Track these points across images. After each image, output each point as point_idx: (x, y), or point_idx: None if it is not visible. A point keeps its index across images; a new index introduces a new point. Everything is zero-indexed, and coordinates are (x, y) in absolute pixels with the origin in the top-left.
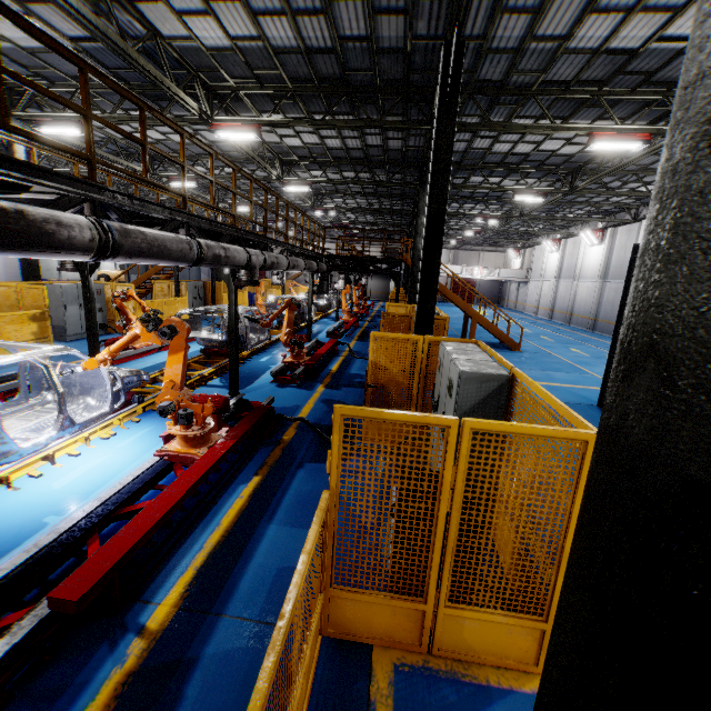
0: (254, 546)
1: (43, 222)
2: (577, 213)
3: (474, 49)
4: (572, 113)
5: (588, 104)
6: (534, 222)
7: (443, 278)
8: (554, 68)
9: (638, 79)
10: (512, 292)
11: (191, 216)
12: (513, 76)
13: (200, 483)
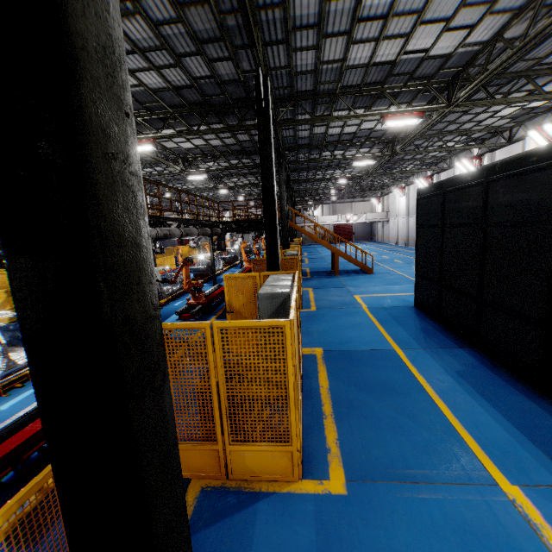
0: None
1: None
2: (410, 167)
3: (287, 73)
4: (372, 104)
5: (380, 97)
6: (383, 177)
7: (327, 225)
8: (346, 78)
9: (405, 77)
10: (379, 230)
11: None
12: (320, 86)
13: None
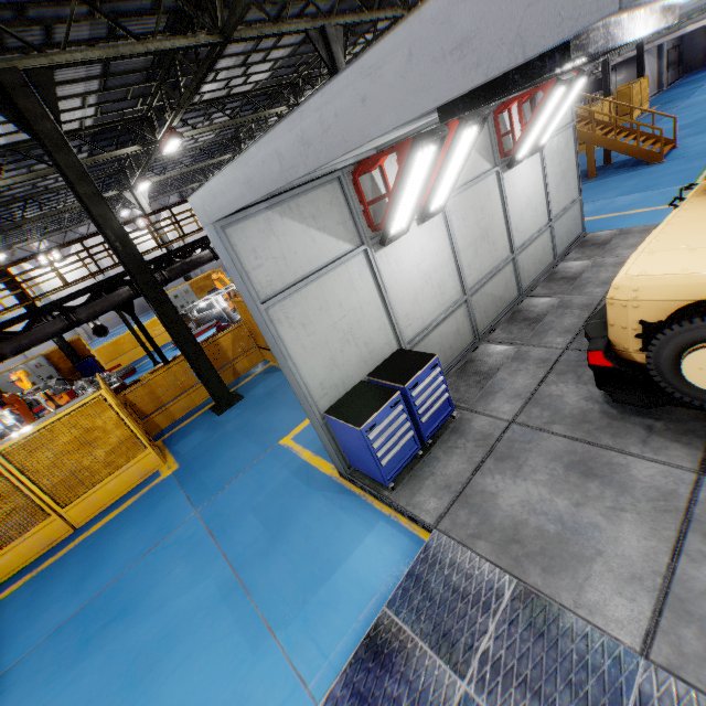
0: None
1: (197, 260)
2: None
3: None
4: None
5: None
6: None
7: None
8: None
9: None
10: None
11: None
12: None
13: None
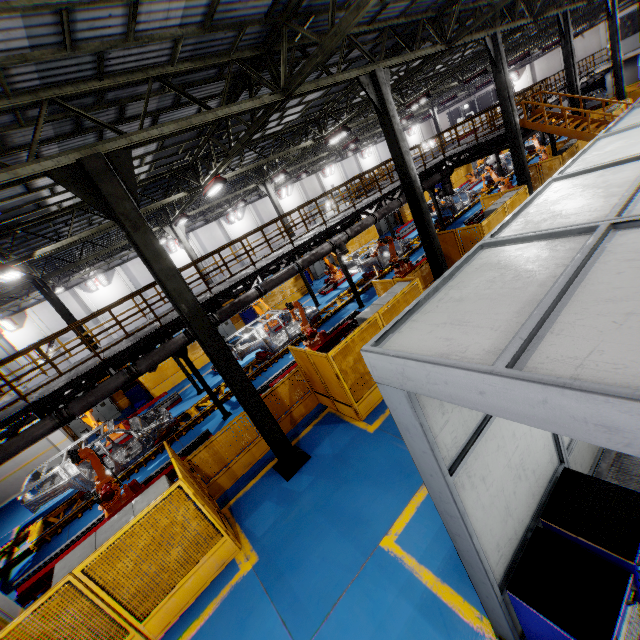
0: None
1: (244, 300)
2: None
3: (422, 0)
4: None
5: None
6: None
7: None
8: None
9: None
10: None
11: (298, 246)
12: None
13: None
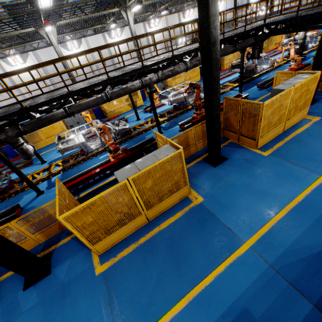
0: (103, 190)
1: (50, 117)
2: None
3: None
4: None
5: None
6: None
7: None
8: None
9: None
10: None
11: (112, 78)
12: None
13: (101, 171)
